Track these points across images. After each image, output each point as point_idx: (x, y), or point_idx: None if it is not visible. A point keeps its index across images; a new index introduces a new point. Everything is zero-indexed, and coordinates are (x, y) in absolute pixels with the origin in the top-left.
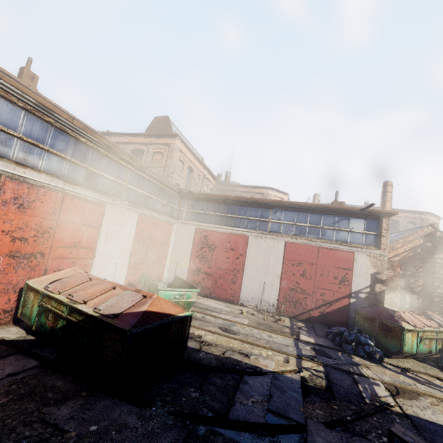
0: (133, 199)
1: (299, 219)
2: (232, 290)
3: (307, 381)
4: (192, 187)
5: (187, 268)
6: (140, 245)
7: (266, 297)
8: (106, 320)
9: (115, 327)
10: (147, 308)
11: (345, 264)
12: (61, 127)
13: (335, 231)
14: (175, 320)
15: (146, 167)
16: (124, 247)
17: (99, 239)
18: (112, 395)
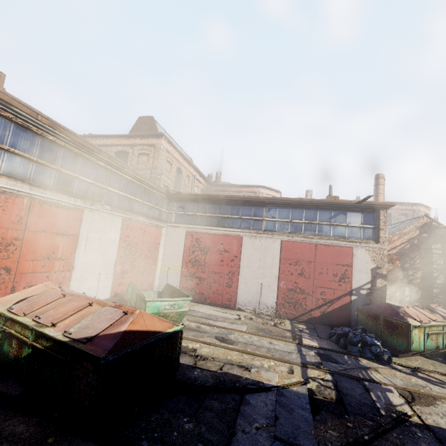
0: (115, 203)
1: (294, 215)
2: (228, 294)
3: (315, 394)
4: (181, 188)
5: (179, 273)
6: (126, 252)
7: (264, 299)
8: (77, 346)
9: (87, 354)
10: (127, 327)
11: (344, 260)
12: (23, 123)
13: (332, 226)
14: (163, 338)
15: (128, 168)
16: (108, 255)
17: (77, 248)
18: (87, 438)
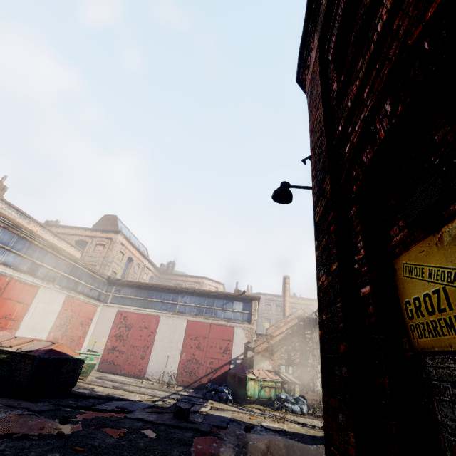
0: (64, 284)
1: (199, 301)
2: (140, 365)
3: (158, 405)
4: (130, 275)
5: (103, 347)
6: (62, 322)
7: (168, 369)
8: (25, 353)
9: (30, 355)
10: (53, 347)
11: (227, 336)
12: (23, 235)
13: (223, 311)
14: (71, 359)
15: (81, 260)
16: (47, 323)
17: (27, 313)
18: (16, 399)
